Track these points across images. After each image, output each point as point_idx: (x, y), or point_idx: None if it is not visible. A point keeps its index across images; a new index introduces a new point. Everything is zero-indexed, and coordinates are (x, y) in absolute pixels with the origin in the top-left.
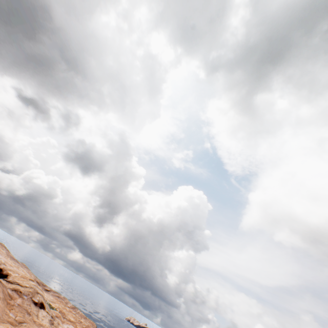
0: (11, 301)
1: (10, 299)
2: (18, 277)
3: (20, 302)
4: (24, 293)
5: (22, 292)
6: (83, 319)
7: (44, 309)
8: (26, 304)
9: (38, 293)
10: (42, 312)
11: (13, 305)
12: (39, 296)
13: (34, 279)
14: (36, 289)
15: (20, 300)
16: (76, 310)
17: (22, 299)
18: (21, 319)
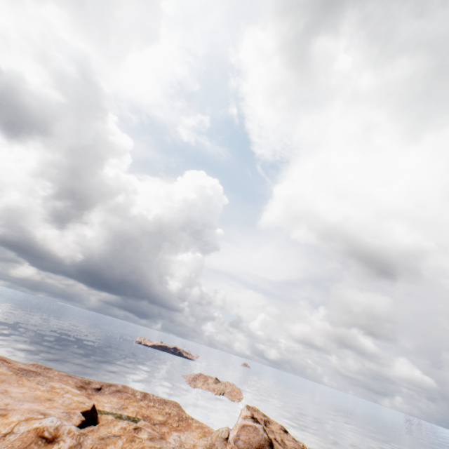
0: None
1: None
2: (127, 447)
3: None
4: None
5: None
6: (166, 406)
7: None
8: None
9: None
10: None
11: None
12: None
13: (76, 386)
14: None
15: None
16: (149, 397)
17: None
18: None
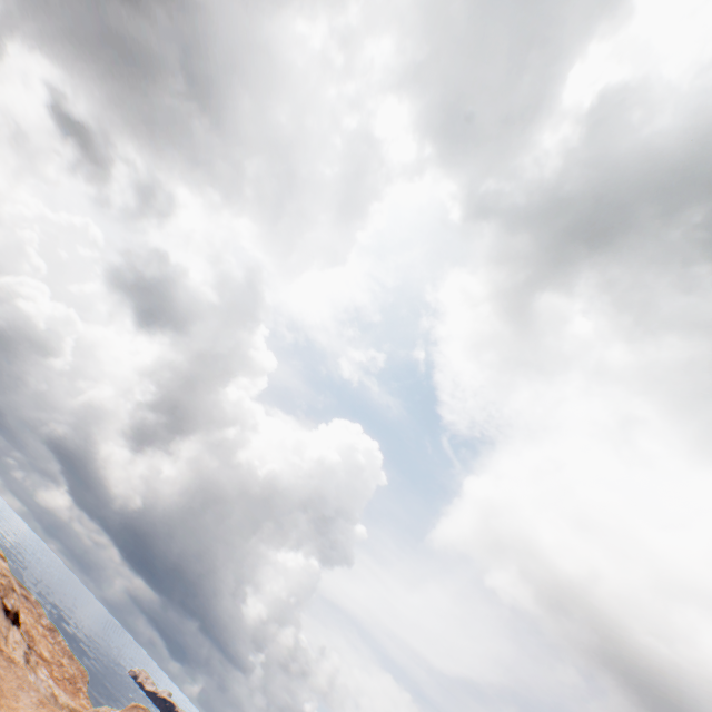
0: None
1: None
2: None
3: None
4: None
5: None
6: (68, 658)
7: (18, 627)
8: None
9: (15, 591)
10: (14, 632)
11: None
12: (16, 598)
13: None
14: (12, 580)
15: None
16: (56, 635)
17: None
18: None
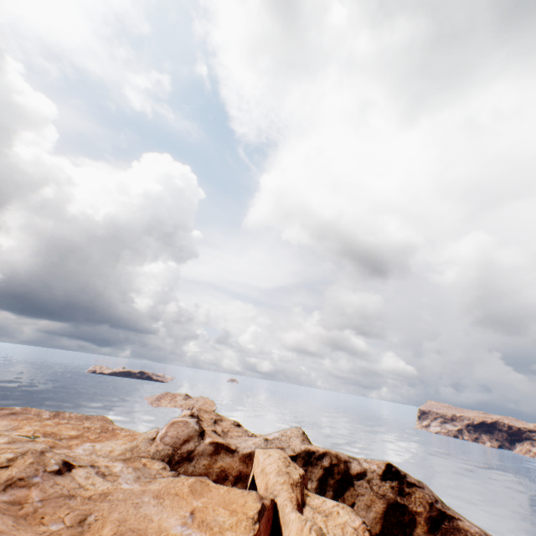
0: (24, 509)
1: (19, 507)
2: None
3: (38, 495)
4: (30, 476)
5: (25, 477)
6: (87, 421)
7: (75, 468)
8: (51, 488)
9: (45, 454)
10: (77, 474)
11: (36, 511)
12: (52, 457)
13: None
14: (32, 449)
15: (34, 492)
16: (64, 416)
17: (36, 488)
18: (74, 517)
